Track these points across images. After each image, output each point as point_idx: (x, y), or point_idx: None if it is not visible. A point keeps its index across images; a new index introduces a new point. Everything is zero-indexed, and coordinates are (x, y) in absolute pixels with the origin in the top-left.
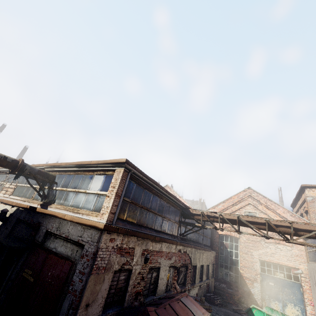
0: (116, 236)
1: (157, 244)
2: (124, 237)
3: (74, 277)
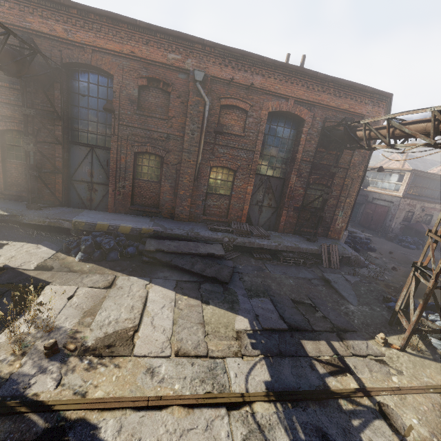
0: (407, 200)
1: (431, 204)
2: (410, 200)
3: (391, 211)
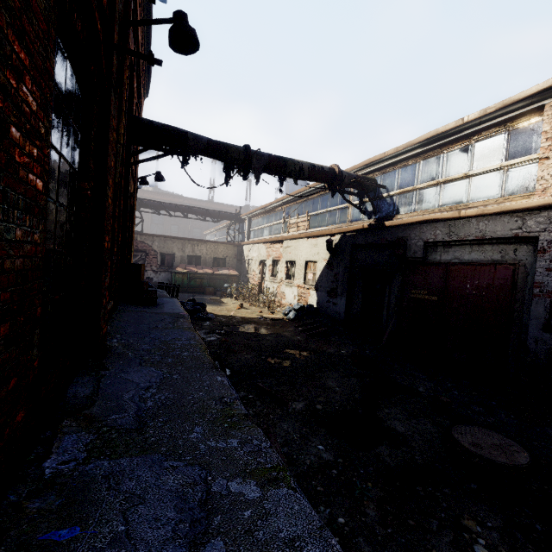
0: None
1: None
2: None
3: (536, 278)
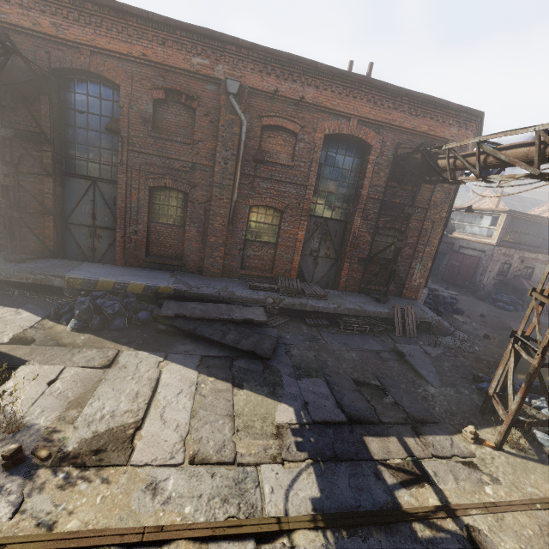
0: (502, 249)
1: (533, 254)
2: (507, 249)
3: (482, 262)
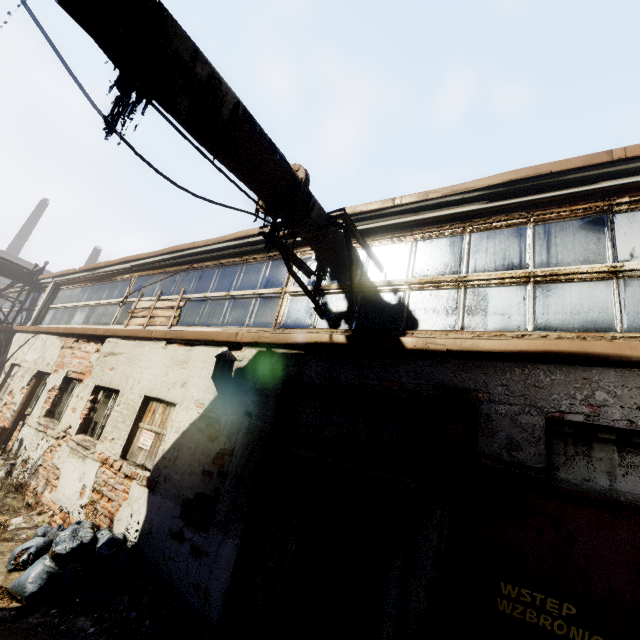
0: None
1: None
2: None
3: None
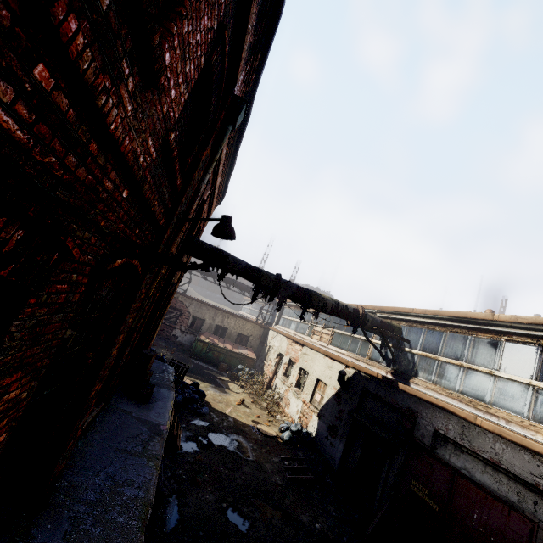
0: None
1: None
2: None
3: None
